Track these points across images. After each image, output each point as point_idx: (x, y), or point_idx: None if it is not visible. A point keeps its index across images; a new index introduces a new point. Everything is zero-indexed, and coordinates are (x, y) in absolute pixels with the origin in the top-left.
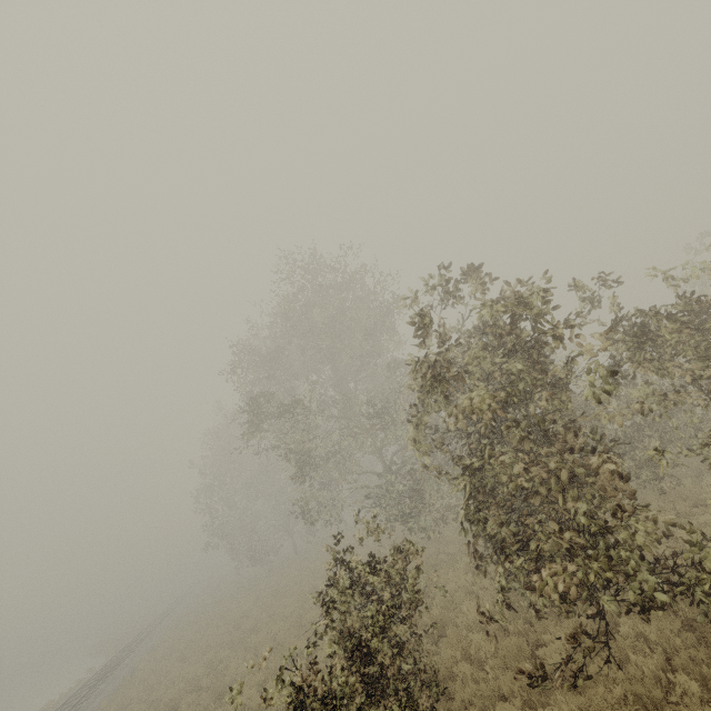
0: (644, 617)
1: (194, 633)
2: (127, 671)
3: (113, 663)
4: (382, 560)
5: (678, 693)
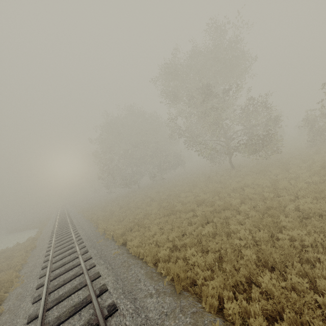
0: None
1: (118, 206)
2: (84, 220)
3: (63, 222)
4: None
5: None
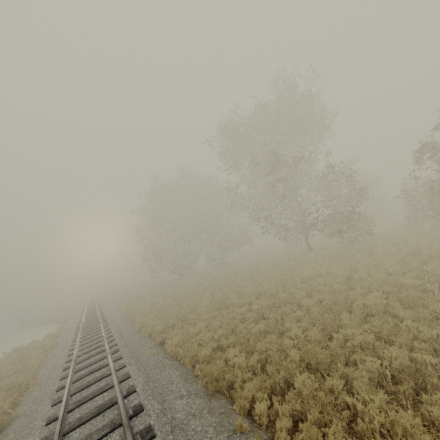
0: None
1: (162, 296)
2: (118, 314)
3: (92, 315)
4: None
5: None
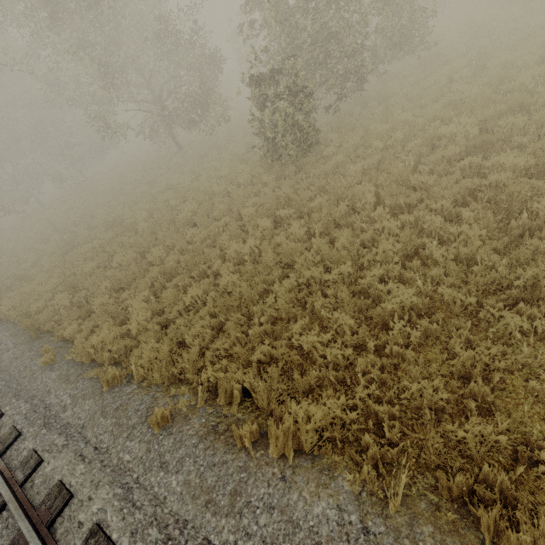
0: (361, 79)
1: None
2: None
3: None
4: (267, 77)
5: (355, 113)
